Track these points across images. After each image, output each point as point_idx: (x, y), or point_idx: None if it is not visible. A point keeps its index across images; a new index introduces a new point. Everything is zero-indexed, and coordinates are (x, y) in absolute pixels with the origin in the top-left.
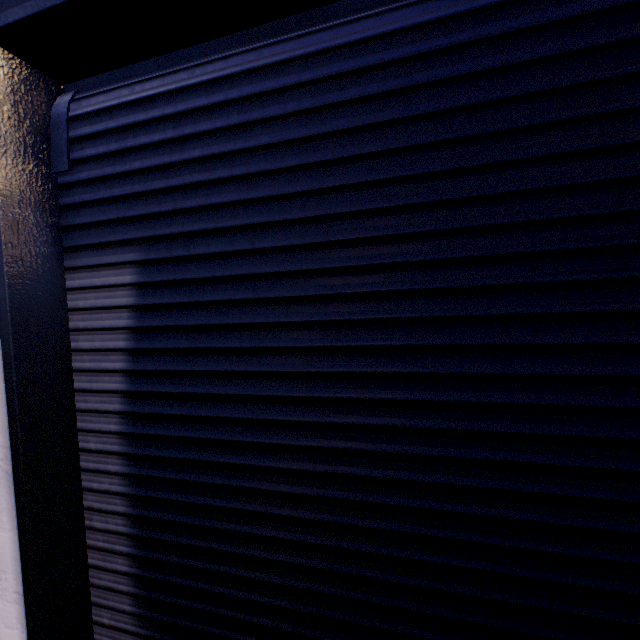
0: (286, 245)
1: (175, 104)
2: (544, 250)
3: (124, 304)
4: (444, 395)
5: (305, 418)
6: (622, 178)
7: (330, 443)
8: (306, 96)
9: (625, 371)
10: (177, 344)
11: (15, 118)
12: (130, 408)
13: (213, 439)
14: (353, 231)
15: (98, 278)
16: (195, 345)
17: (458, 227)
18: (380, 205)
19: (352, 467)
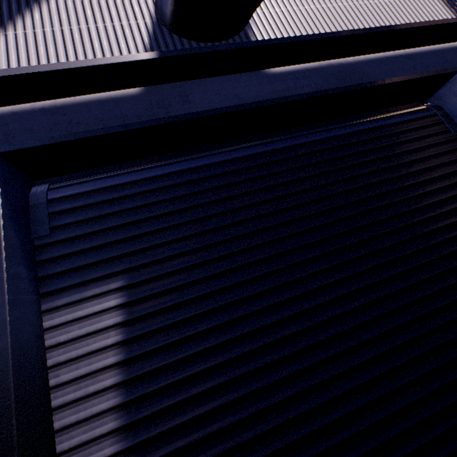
0: (231, 252)
1: (140, 187)
2: (346, 230)
3: (111, 324)
4: (340, 309)
5: (275, 357)
6: (357, 200)
7: (295, 367)
8: (222, 179)
9: (396, 272)
10: (166, 340)
11: (12, 203)
12: (126, 419)
13: (213, 409)
14: (266, 237)
15: (81, 310)
16: (182, 335)
17: (311, 227)
18: (274, 223)
19: (313, 378)
